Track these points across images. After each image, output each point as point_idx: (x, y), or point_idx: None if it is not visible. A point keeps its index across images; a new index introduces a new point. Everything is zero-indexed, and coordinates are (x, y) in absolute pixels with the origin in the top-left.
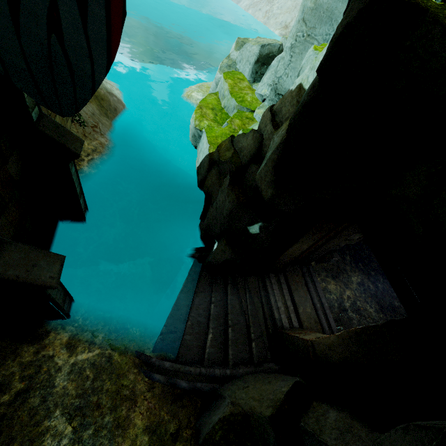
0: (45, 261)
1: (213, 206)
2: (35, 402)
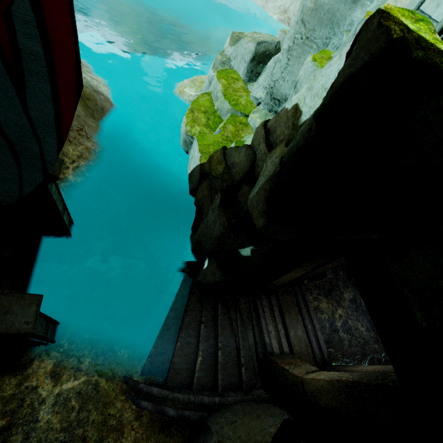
0: (19, 305)
1: (204, 223)
2: (17, 440)
